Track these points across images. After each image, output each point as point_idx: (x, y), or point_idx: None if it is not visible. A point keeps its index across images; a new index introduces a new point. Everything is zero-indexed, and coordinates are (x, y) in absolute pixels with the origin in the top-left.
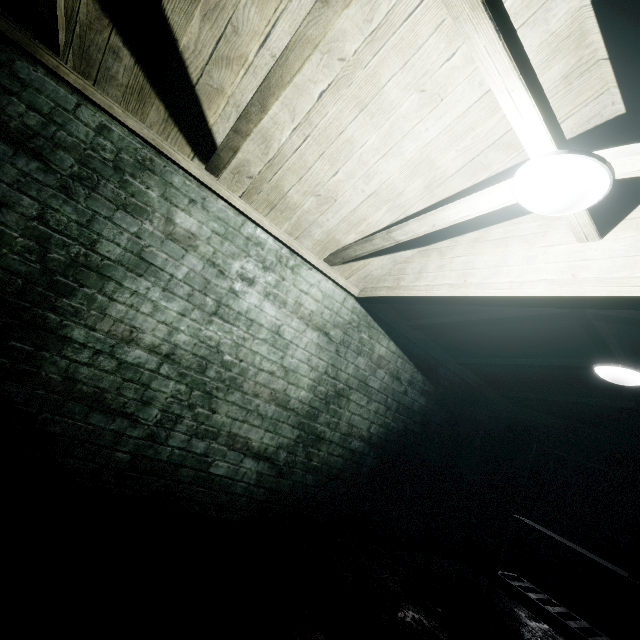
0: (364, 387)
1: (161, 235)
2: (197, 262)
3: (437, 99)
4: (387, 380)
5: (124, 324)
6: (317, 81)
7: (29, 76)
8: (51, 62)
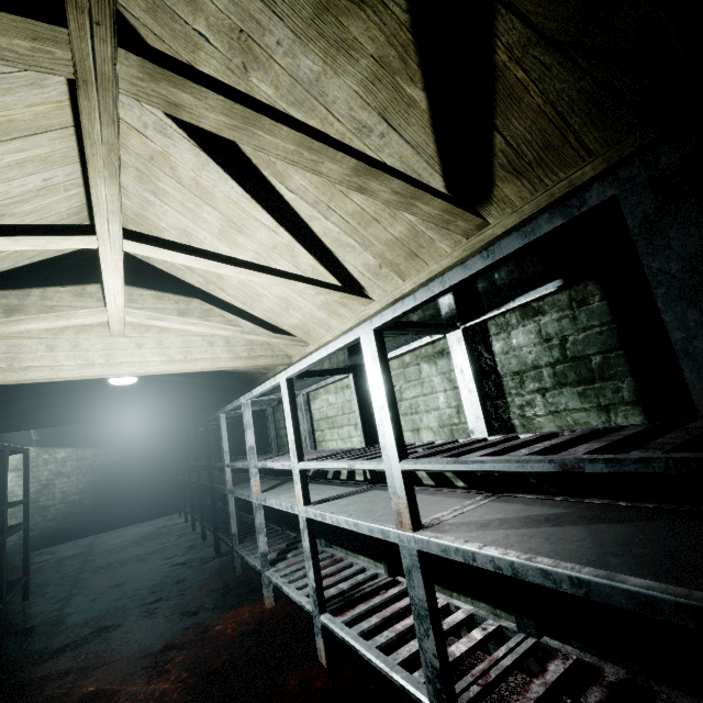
0: (62, 475)
1: None
2: None
3: None
4: (76, 464)
5: None
6: None
7: None
8: None
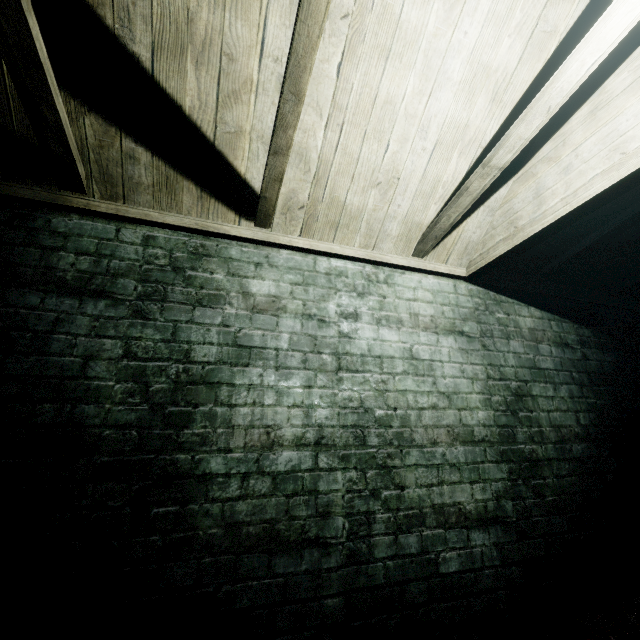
0: (538, 373)
1: (246, 313)
2: (293, 322)
3: None
4: (556, 353)
5: (256, 428)
6: (329, 57)
7: (67, 227)
8: (81, 203)
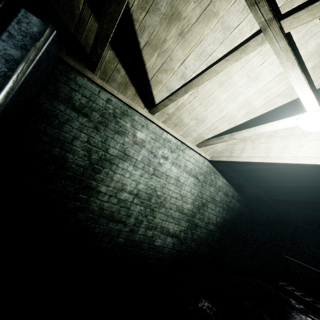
0: (213, 200)
1: (131, 142)
2: (145, 152)
3: (255, 79)
4: (223, 196)
5: (119, 183)
6: None
7: (81, 82)
8: (90, 76)
